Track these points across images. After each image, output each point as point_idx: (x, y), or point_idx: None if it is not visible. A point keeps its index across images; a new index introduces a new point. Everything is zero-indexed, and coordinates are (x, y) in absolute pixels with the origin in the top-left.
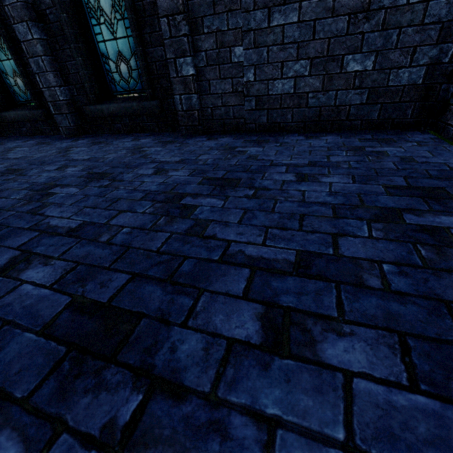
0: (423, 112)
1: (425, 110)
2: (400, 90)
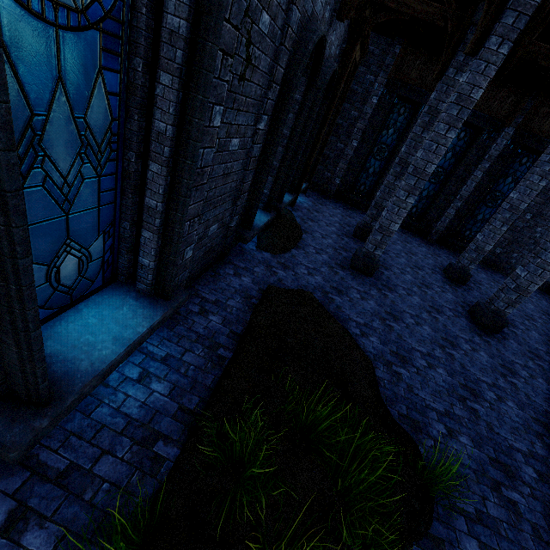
0: (547, 289)
1: (547, 288)
2: (545, 282)
